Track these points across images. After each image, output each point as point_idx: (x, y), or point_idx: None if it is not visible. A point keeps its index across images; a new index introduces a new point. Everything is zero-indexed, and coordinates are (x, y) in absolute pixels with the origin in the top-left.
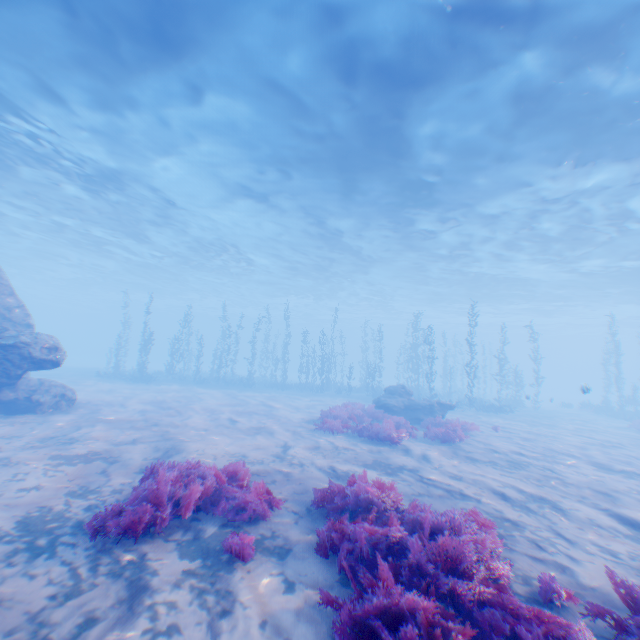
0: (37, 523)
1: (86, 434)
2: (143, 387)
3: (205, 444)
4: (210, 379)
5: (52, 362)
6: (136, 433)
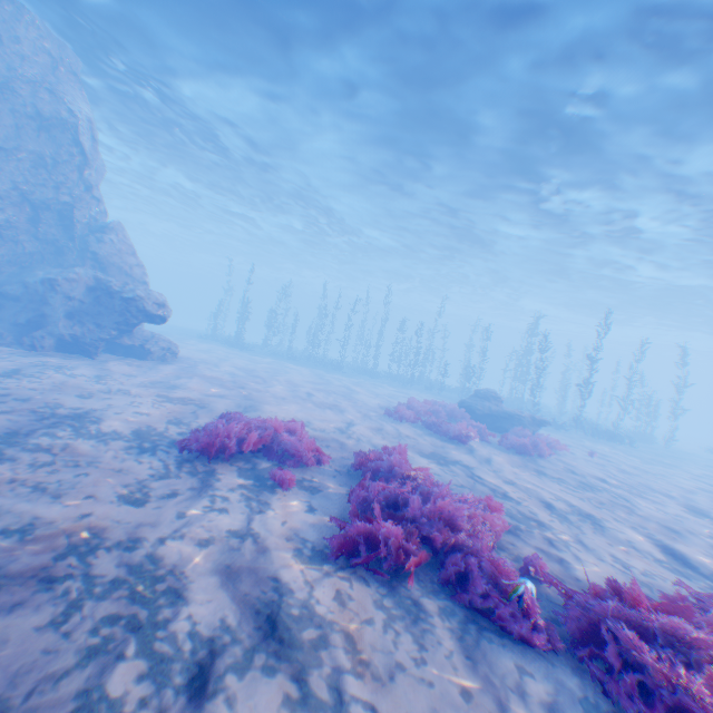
0: (144, 433)
1: (184, 383)
2: (238, 355)
3: (279, 409)
4: (301, 357)
5: (161, 318)
6: (224, 390)
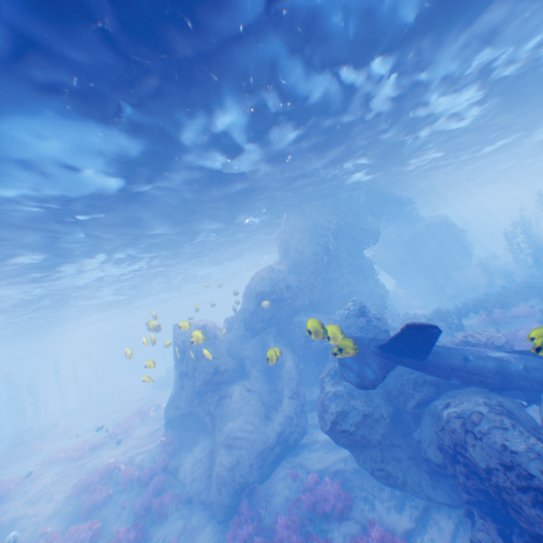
0: None
1: None
2: None
3: None
4: None
5: None
6: None
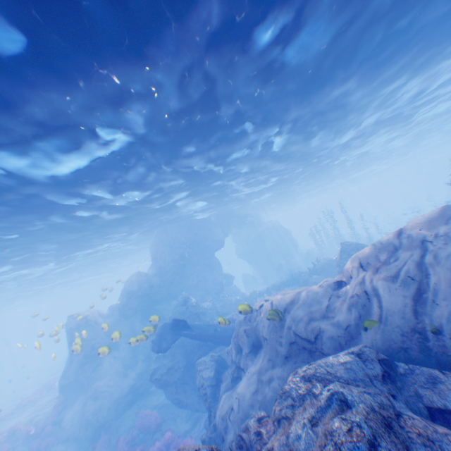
0: None
1: None
2: None
3: None
4: None
5: None
6: None
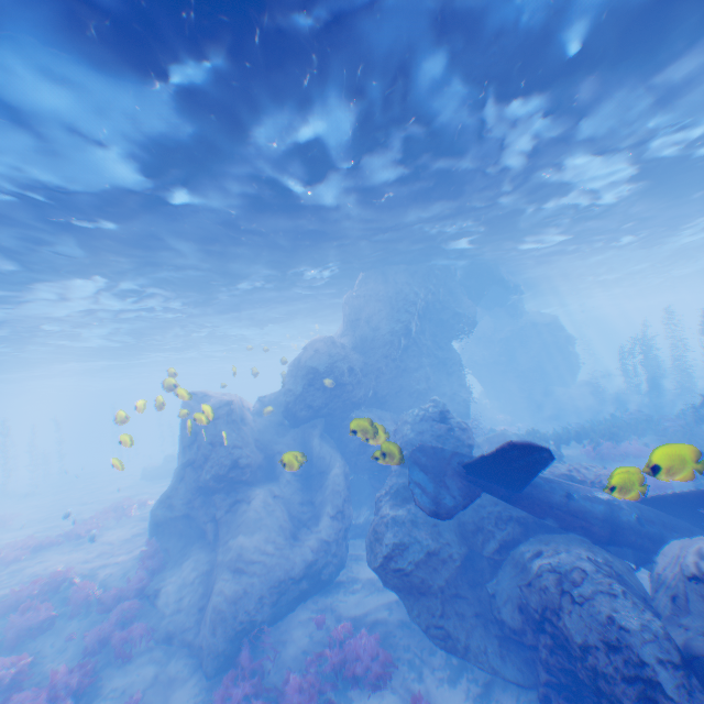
0: None
1: None
2: None
3: None
4: None
5: None
6: None
